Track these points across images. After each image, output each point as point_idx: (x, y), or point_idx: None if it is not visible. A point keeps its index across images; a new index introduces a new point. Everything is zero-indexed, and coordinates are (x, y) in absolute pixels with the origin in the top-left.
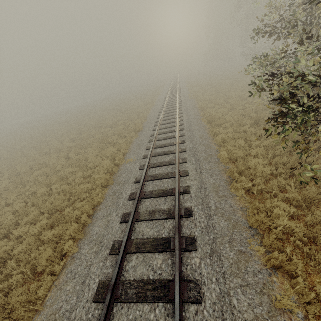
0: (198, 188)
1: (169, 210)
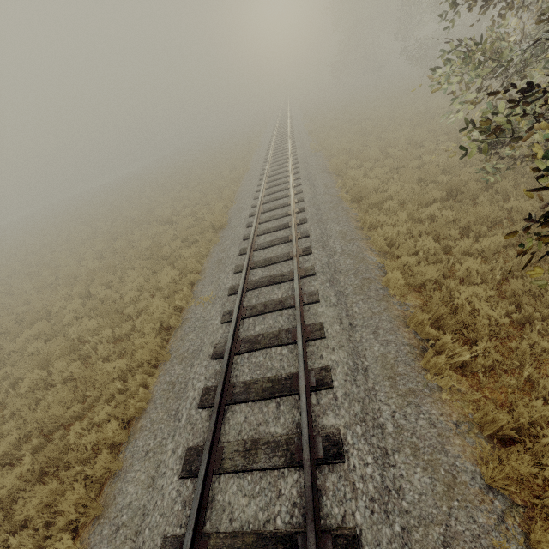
0: (351, 372)
1: (288, 441)
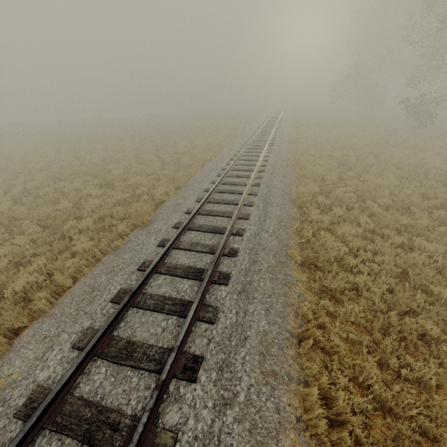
0: None
1: None
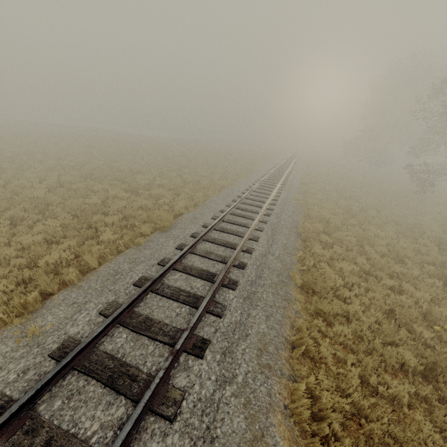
0: None
1: None
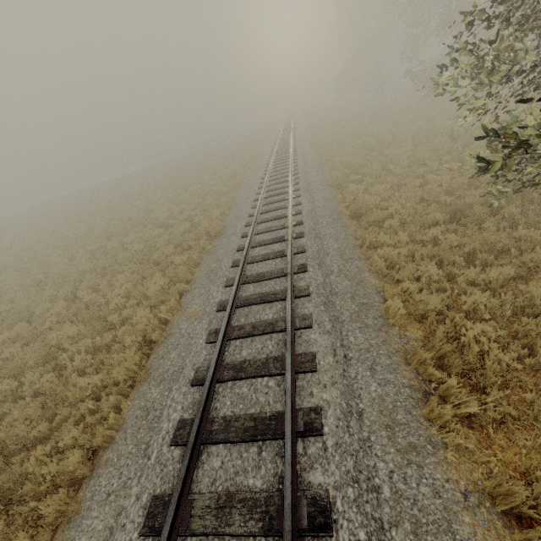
0: (343, 416)
1: (268, 501)
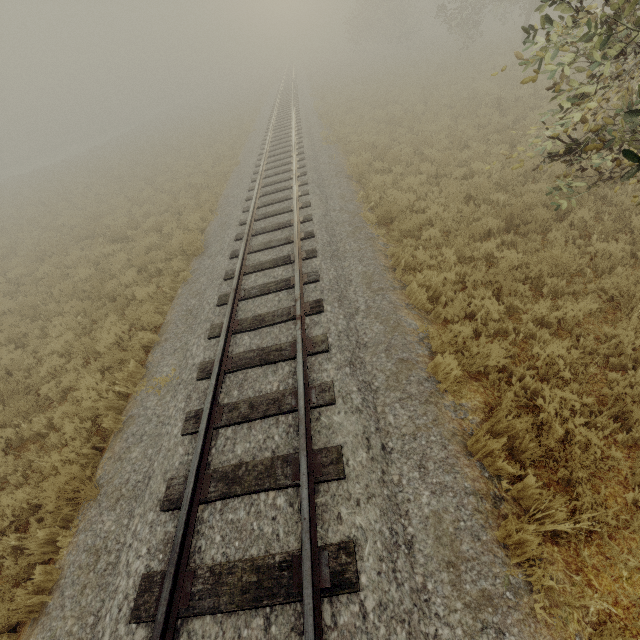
0: (387, 553)
1: None
